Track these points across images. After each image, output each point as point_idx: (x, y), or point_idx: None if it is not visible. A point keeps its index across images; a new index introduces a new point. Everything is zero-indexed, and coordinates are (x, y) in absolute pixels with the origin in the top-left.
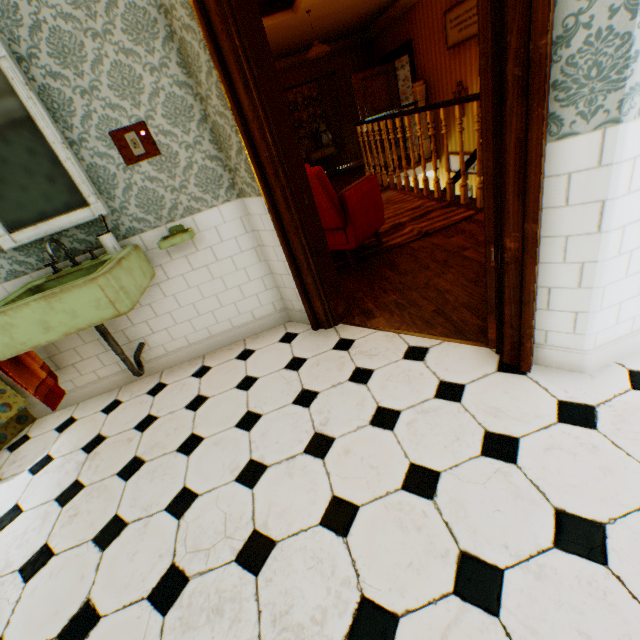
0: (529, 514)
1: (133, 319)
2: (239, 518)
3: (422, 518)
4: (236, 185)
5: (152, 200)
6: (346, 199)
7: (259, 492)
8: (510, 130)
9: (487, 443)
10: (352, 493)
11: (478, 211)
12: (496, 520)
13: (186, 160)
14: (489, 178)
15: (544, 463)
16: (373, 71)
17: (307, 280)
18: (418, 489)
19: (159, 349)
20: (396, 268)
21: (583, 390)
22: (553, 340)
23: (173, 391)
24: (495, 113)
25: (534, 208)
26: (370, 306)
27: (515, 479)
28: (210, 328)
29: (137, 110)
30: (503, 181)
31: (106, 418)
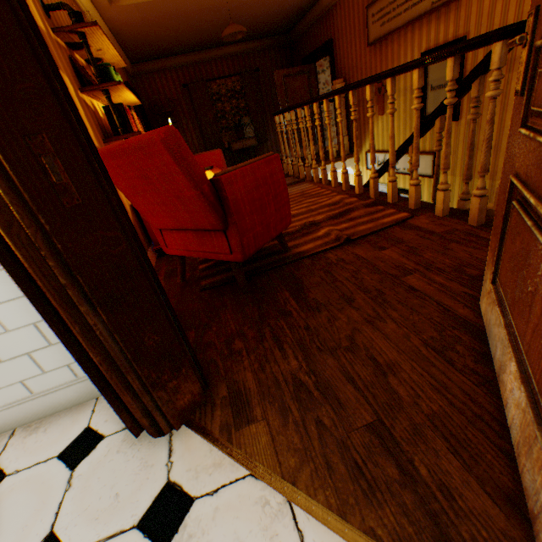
0: None
1: None
2: None
3: None
4: None
5: None
6: (224, 185)
7: None
8: None
9: None
10: None
11: (413, 213)
12: None
13: None
14: None
15: None
16: (295, 69)
17: (93, 354)
18: None
19: None
20: (303, 294)
21: None
22: None
23: None
24: None
25: None
26: (249, 380)
27: None
28: None
29: None
30: None
31: None
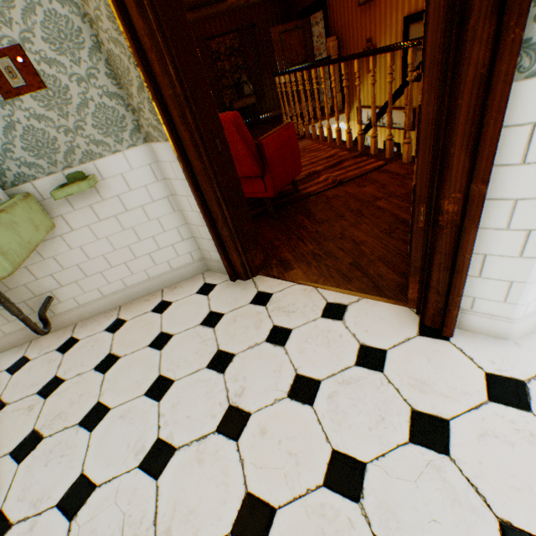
0: (471, 528)
1: (36, 273)
2: (139, 521)
3: (348, 529)
4: (142, 128)
5: (42, 142)
6: (264, 147)
7: (164, 485)
8: (469, 62)
9: (415, 426)
10: (268, 490)
11: (387, 161)
12: (433, 535)
13: (79, 96)
14: (428, 127)
15: (480, 455)
16: (290, 25)
17: (223, 232)
18: (342, 487)
19: (70, 302)
20: (313, 216)
21: (510, 361)
22: (480, 307)
23: (84, 348)
24: (448, 40)
25: (487, 165)
26: (288, 256)
27: (450, 476)
28: (125, 279)
29: (8, 29)
30: (449, 130)
31: (10, 379)
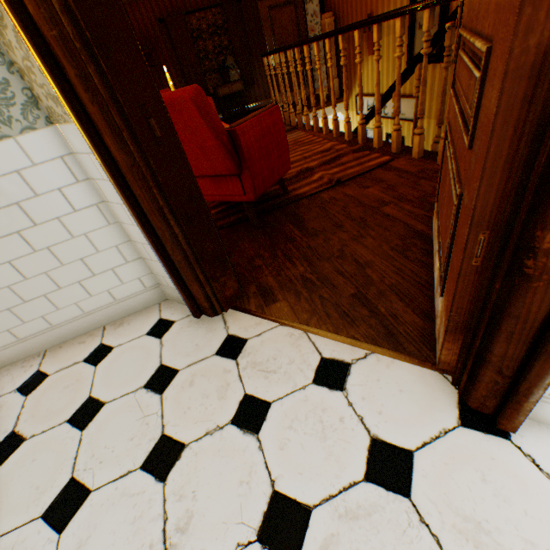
0: None
1: None
2: None
3: None
4: (40, 100)
5: None
6: (239, 135)
7: None
8: None
9: None
10: None
11: (394, 157)
12: None
13: None
14: (520, 82)
15: None
16: None
17: (175, 256)
18: None
19: None
20: (304, 226)
21: None
22: None
23: None
24: None
25: None
26: (271, 281)
27: None
28: (47, 316)
29: None
30: None
31: None
